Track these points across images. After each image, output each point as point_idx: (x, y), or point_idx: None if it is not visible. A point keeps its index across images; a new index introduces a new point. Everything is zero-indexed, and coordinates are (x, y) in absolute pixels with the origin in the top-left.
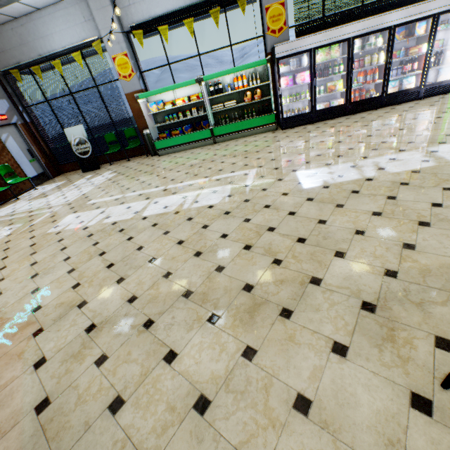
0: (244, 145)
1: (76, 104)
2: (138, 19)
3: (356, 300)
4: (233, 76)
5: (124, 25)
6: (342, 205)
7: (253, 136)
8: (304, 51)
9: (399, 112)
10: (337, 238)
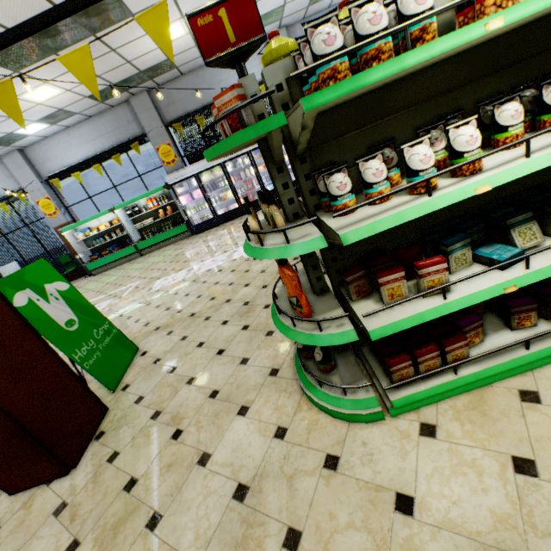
0: (158, 256)
1: (9, 243)
2: (54, 170)
3: None
4: (147, 199)
5: (43, 176)
6: (151, 303)
7: (174, 243)
8: (190, 177)
9: None
10: (125, 327)
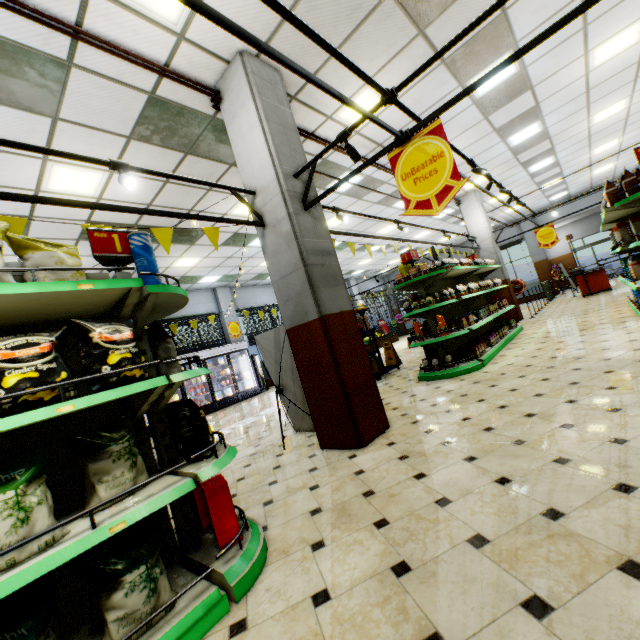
0: None
1: None
2: None
3: (247, 456)
4: None
5: None
6: None
7: None
8: None
9: (231, 409)
10: None
